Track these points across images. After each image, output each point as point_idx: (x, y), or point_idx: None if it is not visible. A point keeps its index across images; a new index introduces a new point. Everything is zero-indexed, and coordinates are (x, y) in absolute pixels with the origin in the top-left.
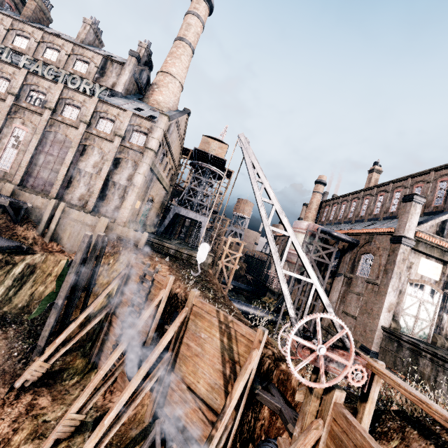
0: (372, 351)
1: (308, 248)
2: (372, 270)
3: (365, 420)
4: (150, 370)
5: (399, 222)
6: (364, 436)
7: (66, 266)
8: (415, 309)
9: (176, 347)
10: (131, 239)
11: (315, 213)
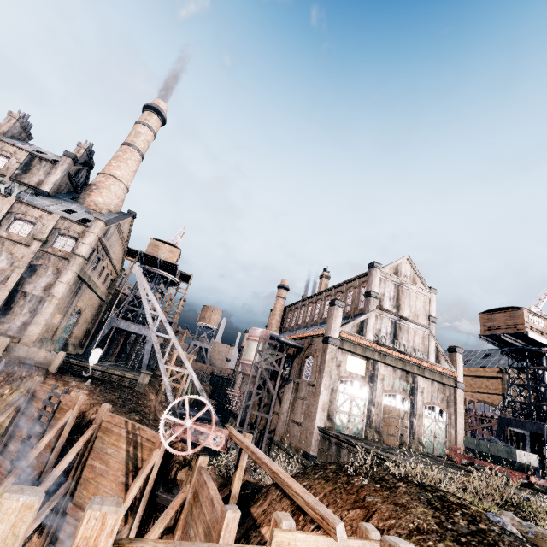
0: (310, 455)
1: (261, 356)
2: (312, 372)
3: (235, 485)
4: (42, 506)
5: (328, 325)
6: (204, 476)
7: None
8: (348, 406)
9: (78, 472)
10: (40, 362)
11: (279, 319)
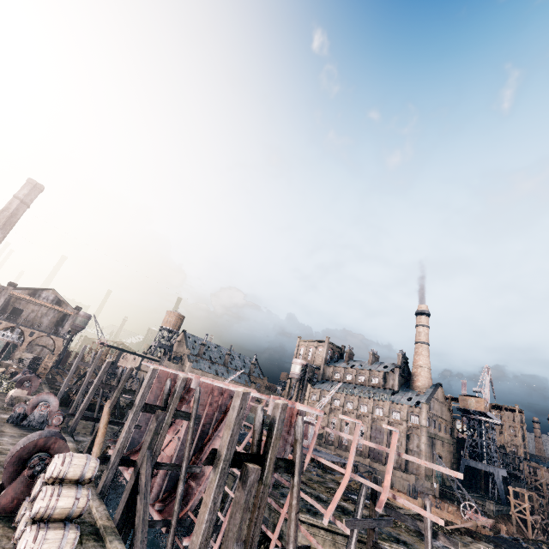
0: None
1: None
2: None
3: None
4: None
5: None
6: None
7: None
8: None
9: None
10: (430, 489)
11: None
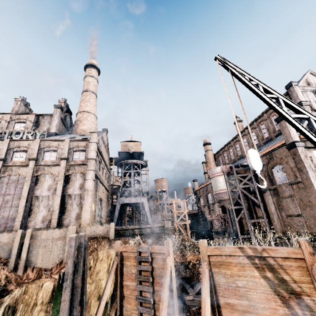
0: None
1: (231, 183)
2: (287, 175)
3: None
4: None
5: (284, 135)
6: None
7: (58, 282)
8: None
9: (217, 315)
10: (101, 235)
11: (214, 163)
